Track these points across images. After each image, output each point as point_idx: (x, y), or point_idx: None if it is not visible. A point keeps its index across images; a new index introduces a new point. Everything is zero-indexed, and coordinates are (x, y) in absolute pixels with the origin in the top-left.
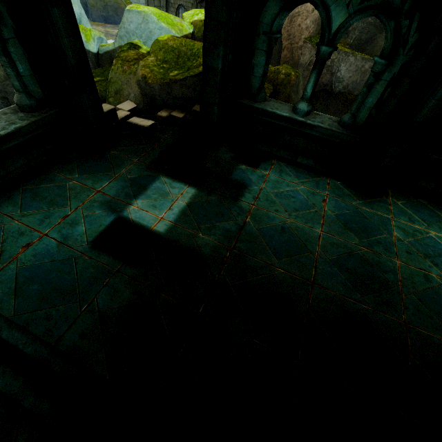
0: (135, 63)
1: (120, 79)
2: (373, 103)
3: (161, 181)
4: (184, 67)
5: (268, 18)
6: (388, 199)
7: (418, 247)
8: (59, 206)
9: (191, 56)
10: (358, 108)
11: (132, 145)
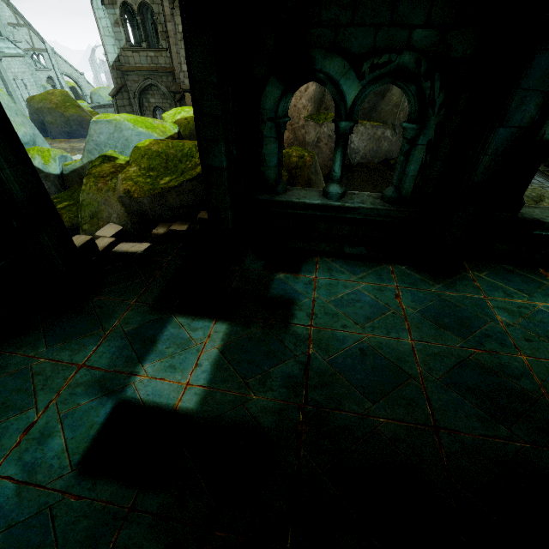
0: (113, 178)
1: (95, 200)
2: (415, 170)
3: (176, 325)
4: (177, 171)
5: (270, 104)
6: (468, 273)
7: (534, 329)
8: (17, 411)
9: (183, 158)
10: (399, 178)
11: (125, 281)
